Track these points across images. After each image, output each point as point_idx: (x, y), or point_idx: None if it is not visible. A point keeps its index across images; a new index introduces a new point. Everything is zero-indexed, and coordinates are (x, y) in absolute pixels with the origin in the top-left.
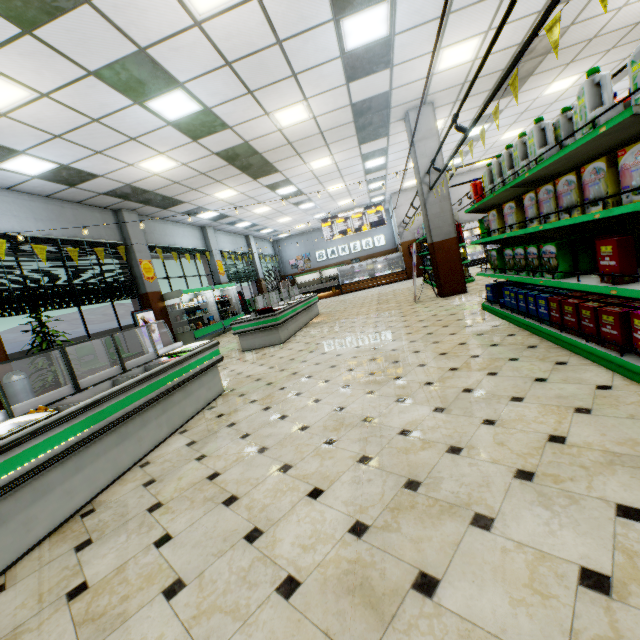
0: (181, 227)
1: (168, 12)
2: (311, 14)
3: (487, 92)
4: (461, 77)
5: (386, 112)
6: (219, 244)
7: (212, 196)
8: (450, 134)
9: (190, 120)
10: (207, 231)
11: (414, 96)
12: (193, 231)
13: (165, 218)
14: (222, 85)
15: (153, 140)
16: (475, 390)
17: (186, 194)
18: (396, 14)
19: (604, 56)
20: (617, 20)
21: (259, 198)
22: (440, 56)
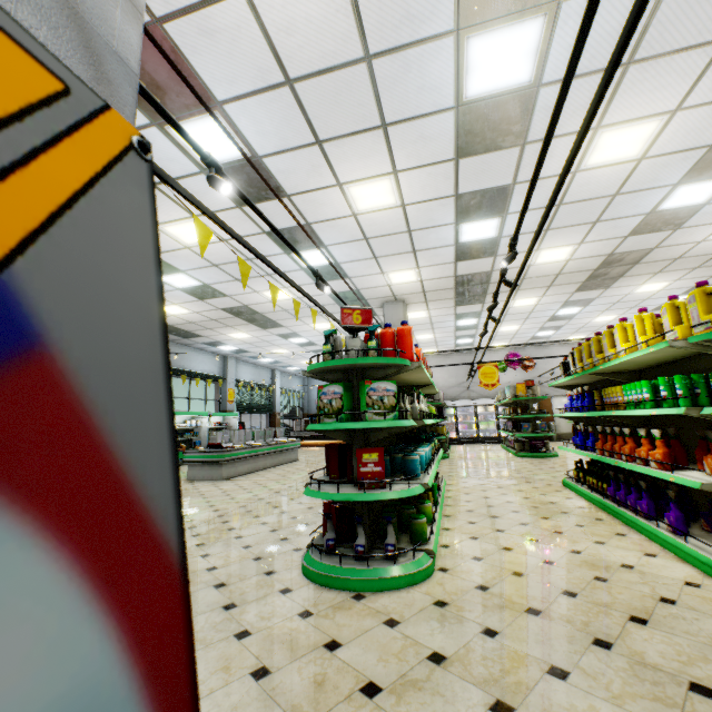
0: (202, 354)
1: (167, 242)
2: (267, 250)
3: (453, 299)
4: (418, 288)
5: (364, 301)
6: (239, 373)
7: (227, 335)
8: (441, 321)
9: (194, 289)
10: (228, 360)
11: (383, 295)
12: (214, 358)
13: (187, 344)
14: (214, 274)
15: (167, 296)
16: (242, 537)
17: (203, 331)
18: (333, 254)
19: (549, 289)
20: (534, 271)
21: (274, 342)
22: (388, 276)
